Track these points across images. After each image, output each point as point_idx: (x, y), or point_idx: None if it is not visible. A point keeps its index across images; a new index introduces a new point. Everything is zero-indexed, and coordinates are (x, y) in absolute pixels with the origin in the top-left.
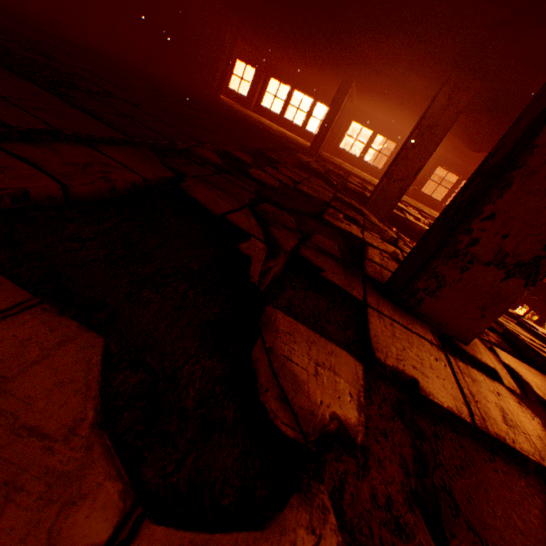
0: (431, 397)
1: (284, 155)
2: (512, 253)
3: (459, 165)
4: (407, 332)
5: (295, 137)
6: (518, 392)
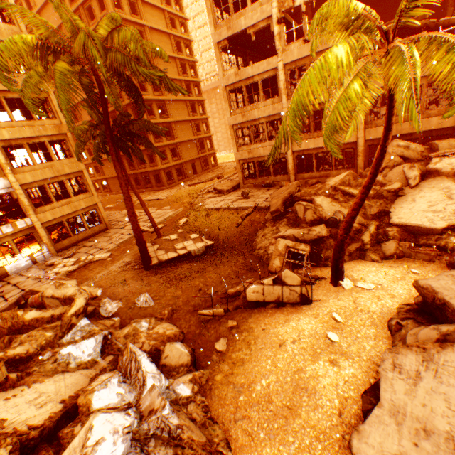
0: None
1: None
2: None
3: None
4: None
5: None
6: None
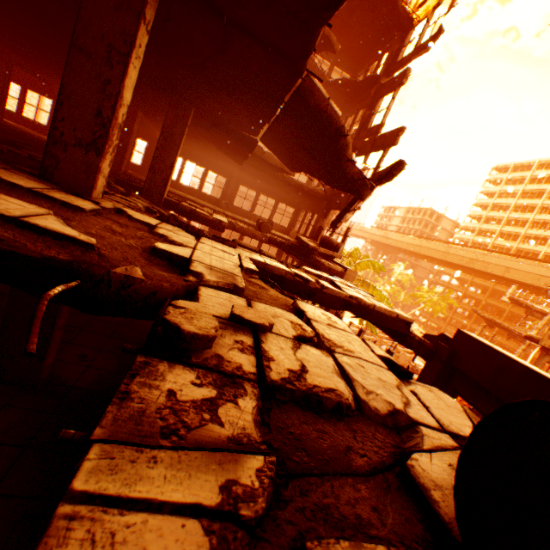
0: (4, 179)
1: None
2: (84, 139)
3: (254, 183)
4: (31, 180)
5: None
6: (108, 209)
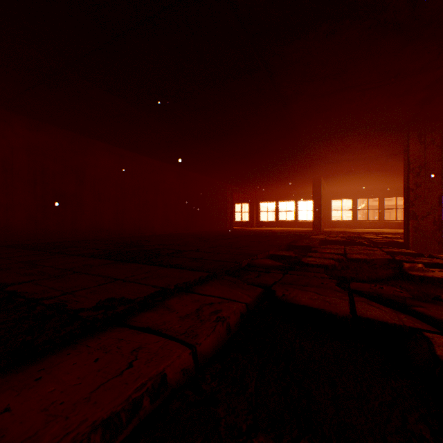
0: None
1: (305, 240)
2: None
3: None
4: None
5: (294, 228)
6: None
